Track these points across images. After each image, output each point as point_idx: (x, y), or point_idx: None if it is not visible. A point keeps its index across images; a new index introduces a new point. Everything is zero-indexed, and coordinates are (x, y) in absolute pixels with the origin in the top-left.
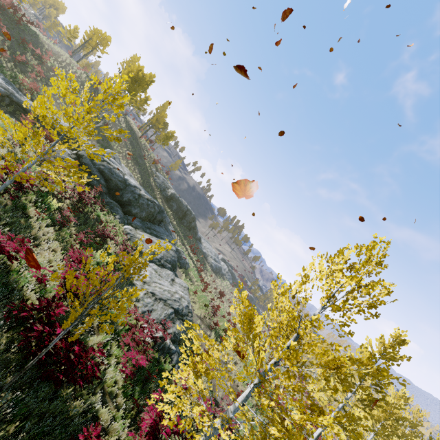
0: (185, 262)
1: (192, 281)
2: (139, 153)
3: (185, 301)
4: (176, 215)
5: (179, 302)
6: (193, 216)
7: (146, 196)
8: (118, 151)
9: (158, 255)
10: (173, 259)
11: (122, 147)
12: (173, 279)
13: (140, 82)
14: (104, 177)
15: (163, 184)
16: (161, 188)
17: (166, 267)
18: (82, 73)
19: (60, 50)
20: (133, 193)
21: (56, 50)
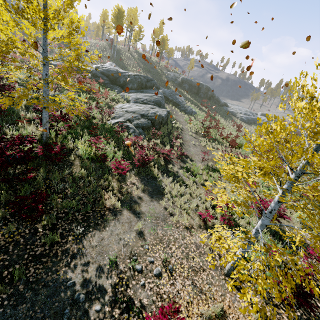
0: (191, 111)
1: (198, 120)
2: (150, 67)
3: (153, 111)
4: (191, 92)
5: (146, 111)
6: (206, 87)
7: (133, 74)
8: (133, 70)
9: (141, 99)
10: (157, 100)
11: (135, 68)
12: (154, 108)
13: (119, 15)
14: (105, 76)
15: (175, 77)
16: (172, 80)
17: (149, 104)
18: (104, 43)
19: (92, 41)
20: (125, 76)
21: (89, 41)
